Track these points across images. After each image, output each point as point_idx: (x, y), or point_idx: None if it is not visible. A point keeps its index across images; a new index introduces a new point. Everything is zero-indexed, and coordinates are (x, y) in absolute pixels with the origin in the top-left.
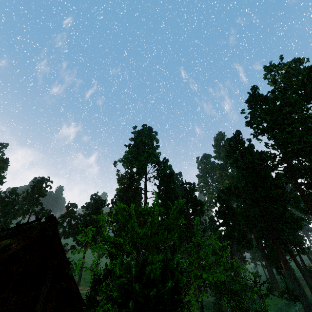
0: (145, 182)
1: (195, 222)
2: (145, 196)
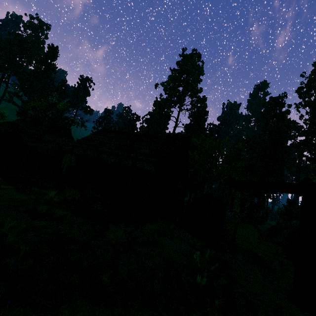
0: (179, 112)
1: (241, 157)
2: (175, 124)
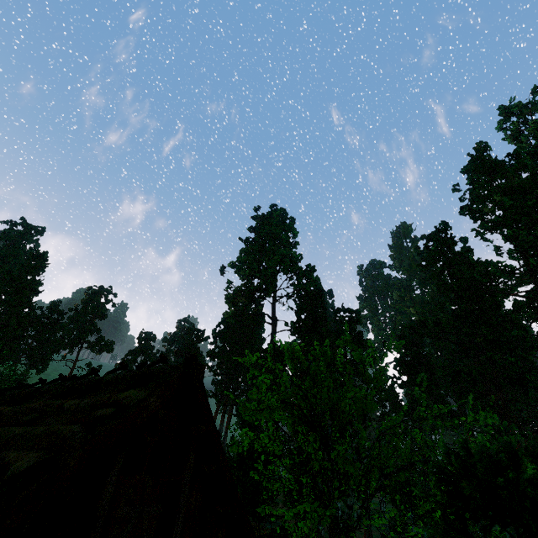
0: (273, 304)
1: (418, 379)
2: (273, 328)
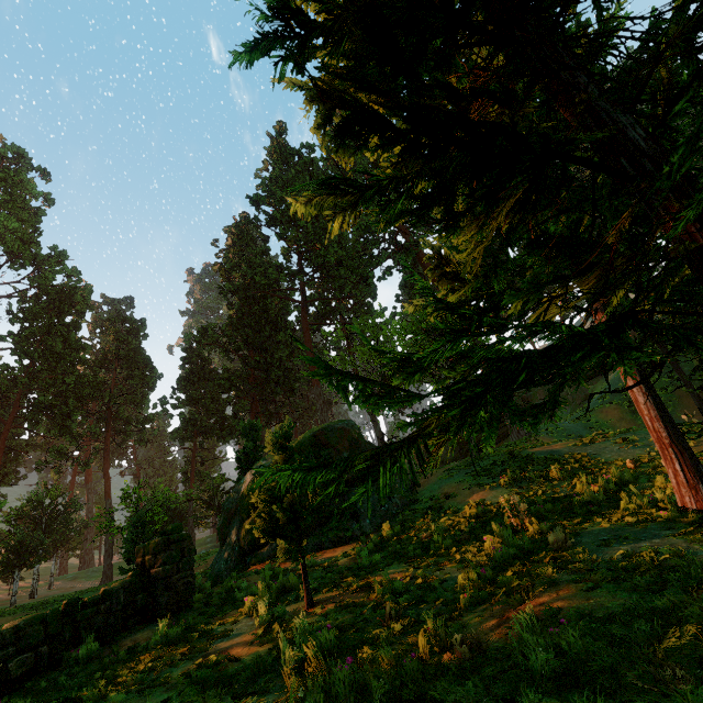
0: None
1: None
2: None
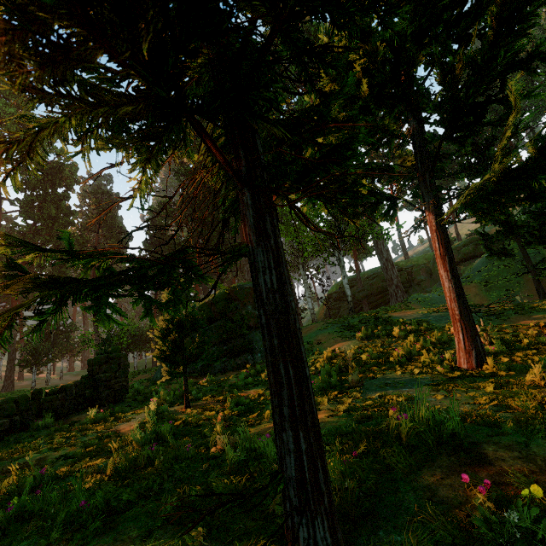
0: None
1: None
2: None
